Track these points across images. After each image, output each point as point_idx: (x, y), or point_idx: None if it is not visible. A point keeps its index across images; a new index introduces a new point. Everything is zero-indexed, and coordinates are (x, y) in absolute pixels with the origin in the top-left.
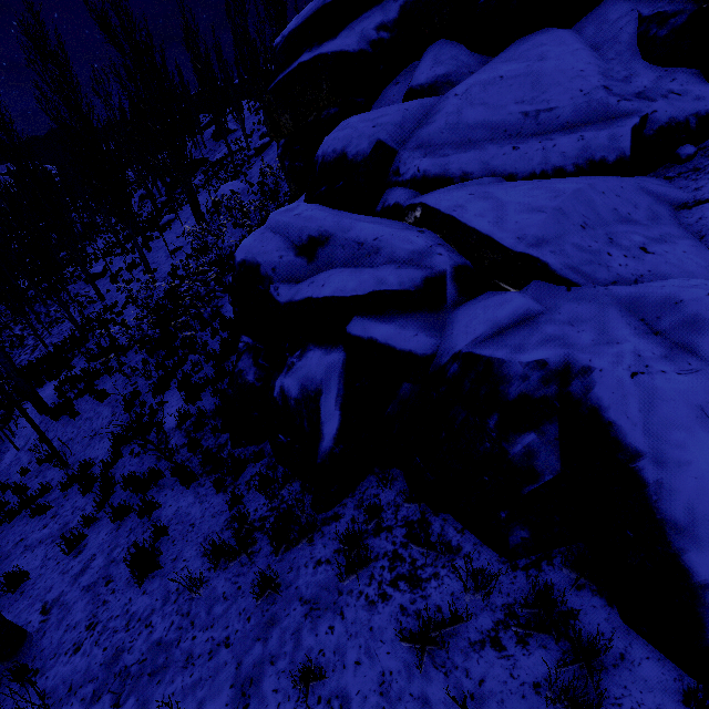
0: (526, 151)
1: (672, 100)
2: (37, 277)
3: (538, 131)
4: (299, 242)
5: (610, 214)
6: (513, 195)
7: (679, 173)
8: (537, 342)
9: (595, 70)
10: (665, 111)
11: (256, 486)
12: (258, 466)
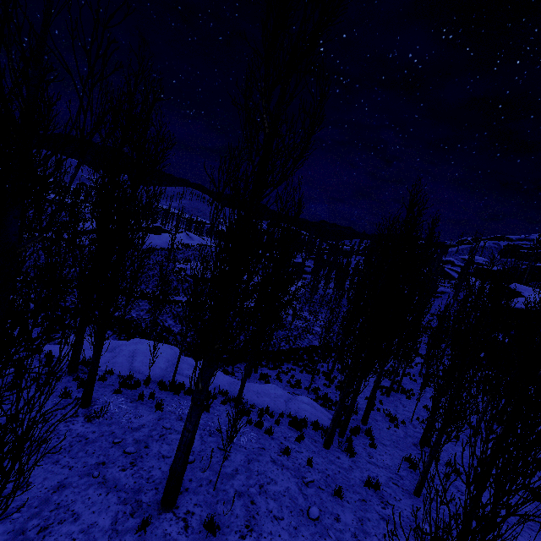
0: None
1: None
2: None
3: None
4: None
5: None
6: None
7: None
8: None
9: None
10: None
11: None
12: None
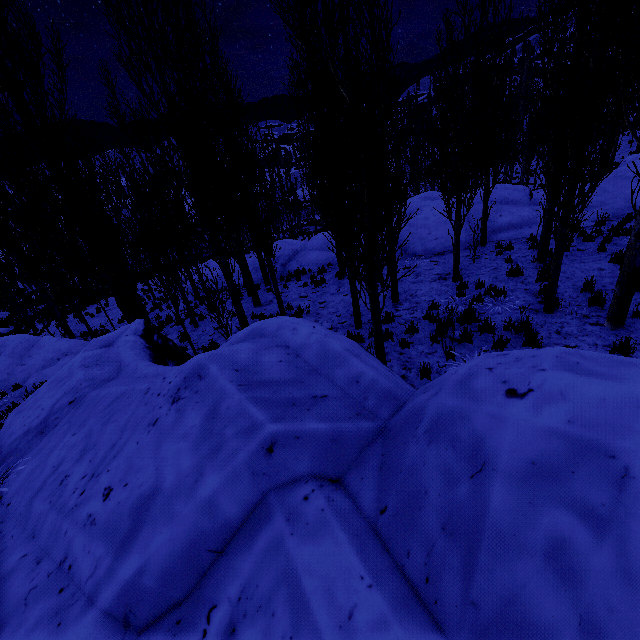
0: None
1: None
2: None
3: None
4: None
5: None
6: None
7: None
8: None
9: None
10: None
11: None
12: None
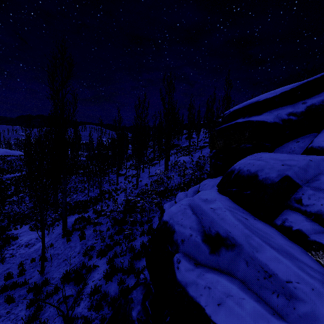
0: None
1: None
2: (98, 171)
3: None
4: (208, 230)
5: None
6: None
7: None
8: None
9: None
10: None
11: None
12: None
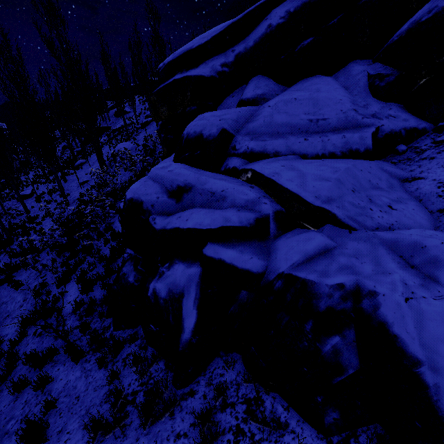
0: (312, 141)
1: (391, 120)
2: None
3: (318, 130)
4: (171, 188)
5: (367, 183)
6: (309, 169)
7: (399, 160)
8: (336, 270)
9: (348, 100)
10: (388, 125)
11: (130, 365)
12: (133, 346)
